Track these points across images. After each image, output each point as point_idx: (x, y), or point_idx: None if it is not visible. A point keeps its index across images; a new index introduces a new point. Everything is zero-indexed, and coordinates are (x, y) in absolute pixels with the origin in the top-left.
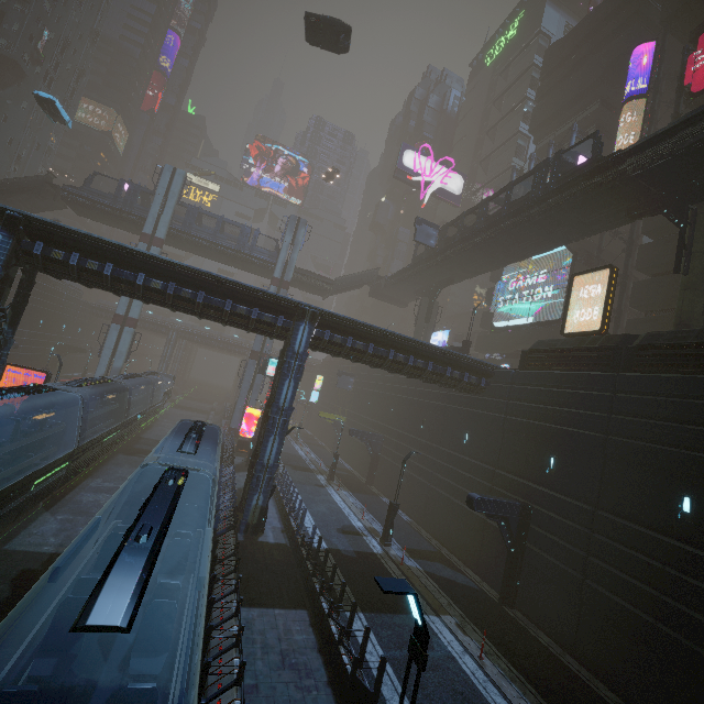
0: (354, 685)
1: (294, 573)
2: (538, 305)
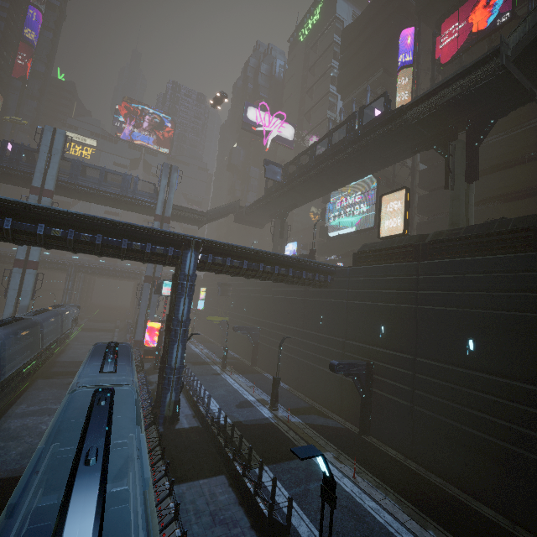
0: (272, 524)
1: (209, 448)
2: (358, 218)
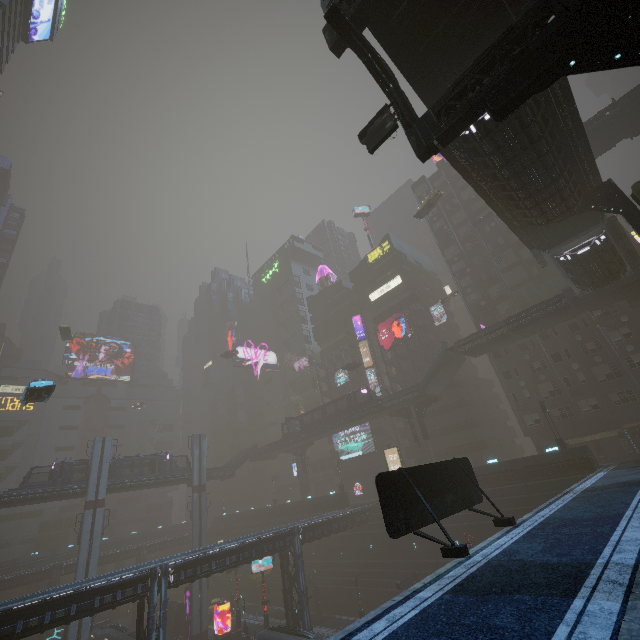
0: None
1: None
2: (361, 443)
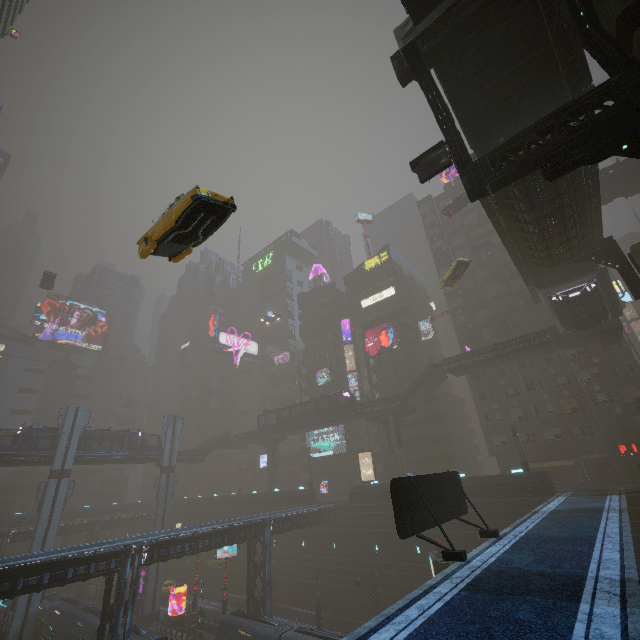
0: None
1: None
2: (334, 443)
